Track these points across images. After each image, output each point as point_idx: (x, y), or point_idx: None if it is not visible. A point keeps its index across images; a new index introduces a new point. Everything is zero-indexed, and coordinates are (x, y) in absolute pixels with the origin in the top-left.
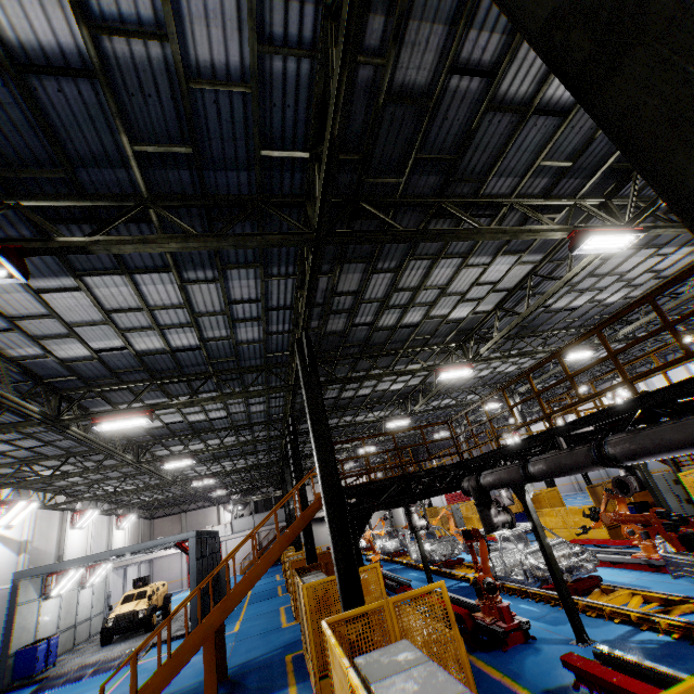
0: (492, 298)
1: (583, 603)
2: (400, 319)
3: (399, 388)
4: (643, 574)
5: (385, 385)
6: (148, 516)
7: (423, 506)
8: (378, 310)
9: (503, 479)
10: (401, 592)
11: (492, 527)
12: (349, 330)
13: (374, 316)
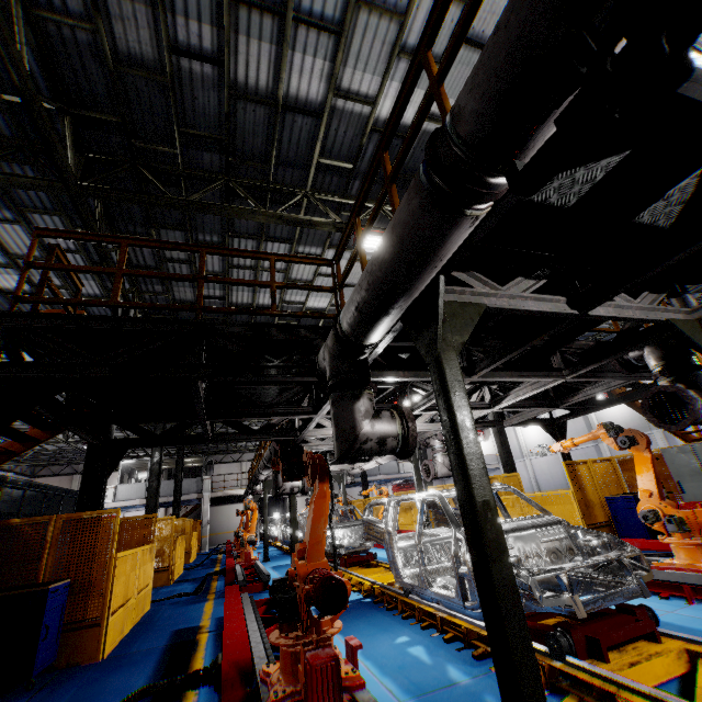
0: (459, 74)
1: (557, 666)
2: (280, 69)
3: (324, 308)
4: (675, 603)
5: (299, 293)
6: (27, 473)
7: (343, 486)
8: (222, 6)
9: (377, 262)
10: (251, 593)
11: (352, 440)
12: (176, 71)
13: (218, 29)
